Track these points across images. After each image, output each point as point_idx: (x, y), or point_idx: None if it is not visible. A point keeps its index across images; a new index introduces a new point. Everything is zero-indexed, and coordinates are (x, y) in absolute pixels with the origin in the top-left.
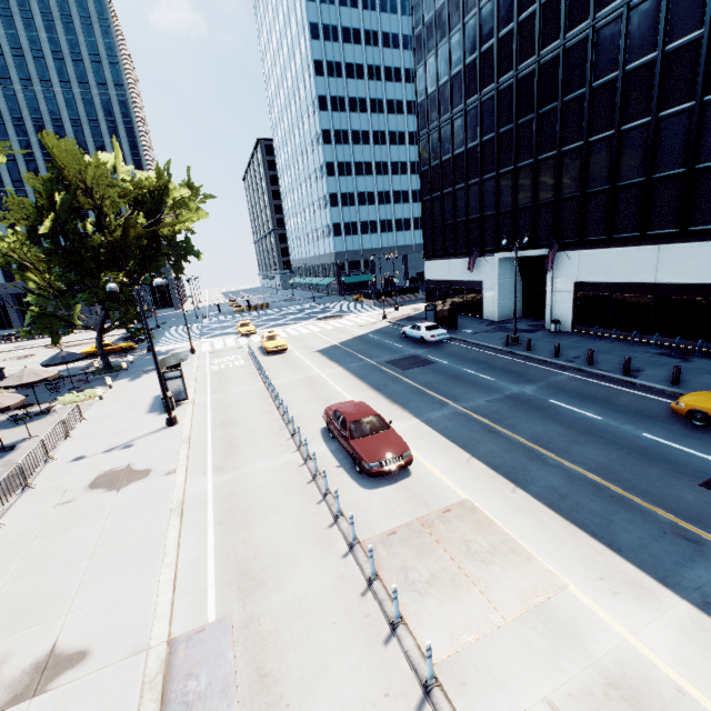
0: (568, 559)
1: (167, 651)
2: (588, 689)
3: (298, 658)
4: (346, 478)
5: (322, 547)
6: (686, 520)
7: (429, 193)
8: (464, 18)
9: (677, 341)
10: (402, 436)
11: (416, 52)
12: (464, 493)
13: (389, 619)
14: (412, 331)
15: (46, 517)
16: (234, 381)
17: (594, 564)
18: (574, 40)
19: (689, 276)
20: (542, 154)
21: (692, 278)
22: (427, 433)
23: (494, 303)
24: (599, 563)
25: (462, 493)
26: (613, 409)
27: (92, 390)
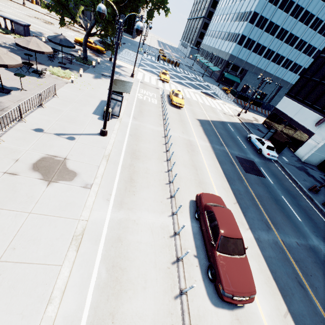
0: None
1: None
2: None
3: None
4: (198, 276)
5: None
6: None
7: None
8: None
9: None
10: None
11: None
12: None
13: None
14: (257, 141)
15: None
16: (148, 116)
17: None
18: None
19: None
20: None
21: None
22: (257, 256)
23: (310, 151)
24: None
25: None
26: None
27: (70, 72)
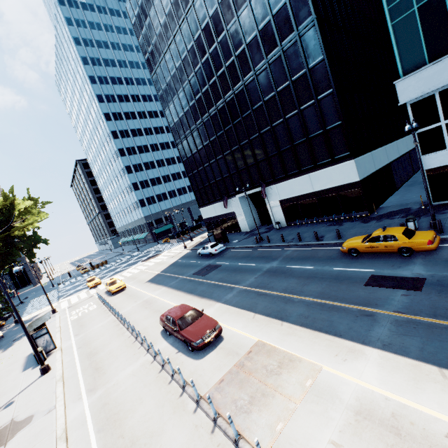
0: (318, 352)
1: None
2: (348, 422)
3: None
4: (184, 358)
5: (179, 412)
6: (363, 306)
7: (191, 172)
8: (183, 85)
9: (334, 217)
10: (213, 316)
11: (162, 103)
12: (257, 337)
13: (232, 439)
14: (204, 251)
15: None
16: (91, 321)
17: (331, 349)
18: (238, 90)
19: (326, 185)
20: (242, 142)
21: (328, 185)
22: (227, 309)
23: (244, 222)
24: (333, 347)
25: (255, 338)
26: (317, 260)
27: None
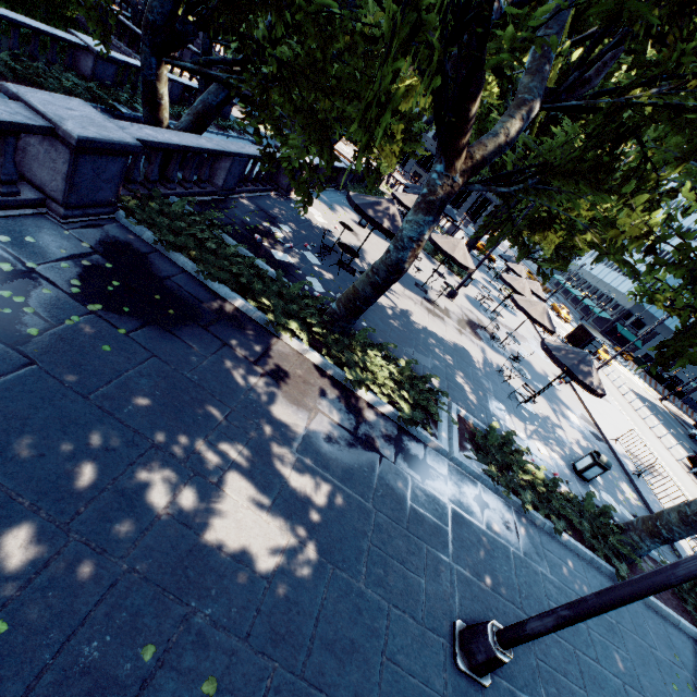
0: None
1: None
2: None
3: None
4: None
5: None
6: None
7: None
8: None
9: None
10: None
11: None
12: None
13: None
14: None
15: None
16: None
17: None
18: None
19: None
20: None
21: None
22: None
23: None
24: None
25: None
26: None
27: None
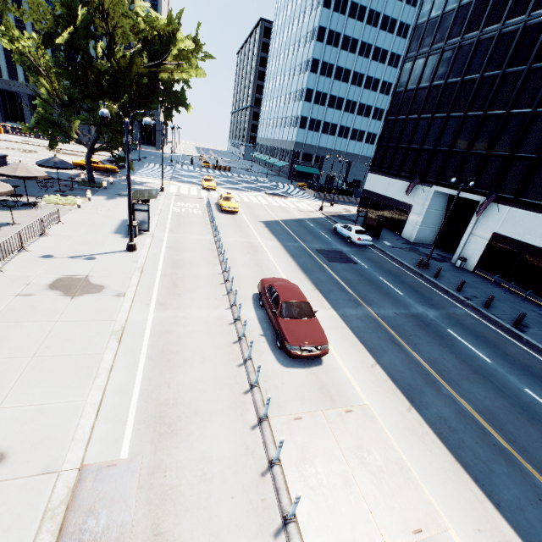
0: (451, 498)
1: (76, 479)
2: None
3: (193, 525)
4: (266, 348)
5: (235, 412)
6: None
7: (395, 114)
8: None
9: None
10: (320, 323)
11: None
12: (366, 398)
13: (282, 511)
14: (343, 229)
15: (5, 303)
16: (190, 227)
17: (474, 513)
18: None
19: None
20: (516, 109)
21: None
22: (341, 328)
23: (415, 227)
24: (479, 513)
25: (364, 398)
26: (502, 356)
27: (74, 198)
